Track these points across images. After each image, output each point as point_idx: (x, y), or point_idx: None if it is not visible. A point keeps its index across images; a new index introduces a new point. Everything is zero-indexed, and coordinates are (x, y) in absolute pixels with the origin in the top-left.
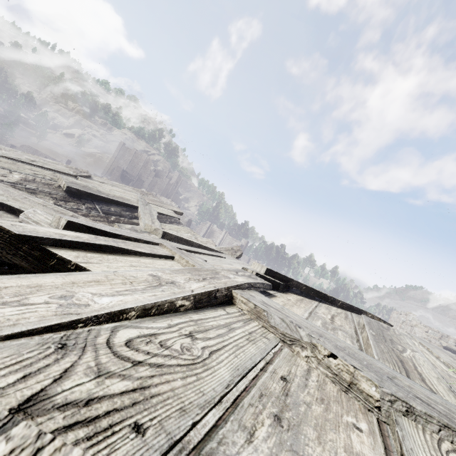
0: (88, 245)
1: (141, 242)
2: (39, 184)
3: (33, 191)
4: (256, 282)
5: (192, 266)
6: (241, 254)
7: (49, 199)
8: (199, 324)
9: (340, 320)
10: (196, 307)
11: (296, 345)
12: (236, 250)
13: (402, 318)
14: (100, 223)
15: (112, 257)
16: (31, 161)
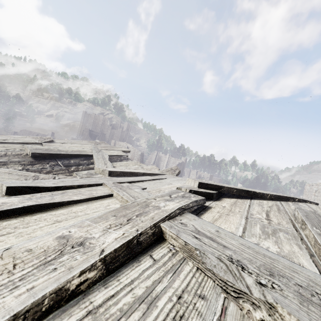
0: (7, 212)
1: (84, 187)
2: (10, 156)
3: (4, 163)
4: (188, 203)
5: (125, 202)
6: (179, 171)
7: (18, 166)
8: (97, 318)
9: (275, 215)
10: (109, 271)
11: (244, 300)
12: (174, 169)
13: (315, 188)
14: (60, 175)
15: (35, 217)
16: (3, 140)
